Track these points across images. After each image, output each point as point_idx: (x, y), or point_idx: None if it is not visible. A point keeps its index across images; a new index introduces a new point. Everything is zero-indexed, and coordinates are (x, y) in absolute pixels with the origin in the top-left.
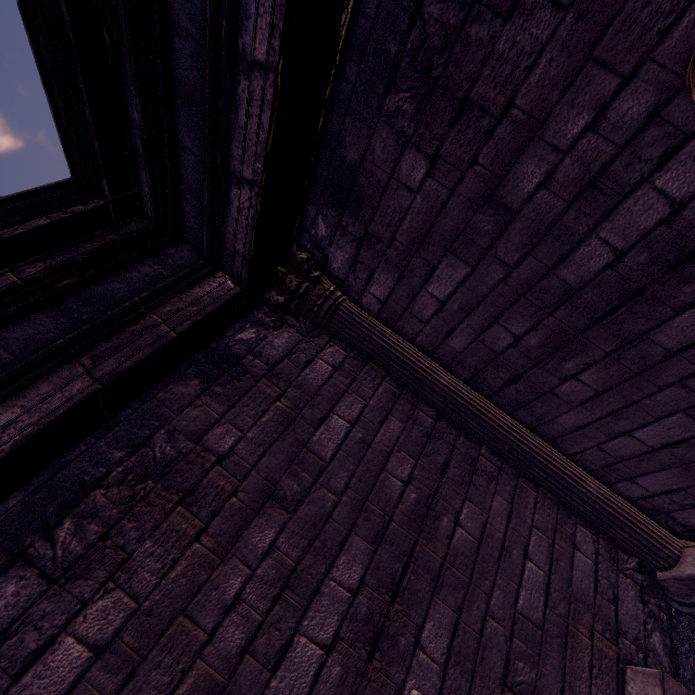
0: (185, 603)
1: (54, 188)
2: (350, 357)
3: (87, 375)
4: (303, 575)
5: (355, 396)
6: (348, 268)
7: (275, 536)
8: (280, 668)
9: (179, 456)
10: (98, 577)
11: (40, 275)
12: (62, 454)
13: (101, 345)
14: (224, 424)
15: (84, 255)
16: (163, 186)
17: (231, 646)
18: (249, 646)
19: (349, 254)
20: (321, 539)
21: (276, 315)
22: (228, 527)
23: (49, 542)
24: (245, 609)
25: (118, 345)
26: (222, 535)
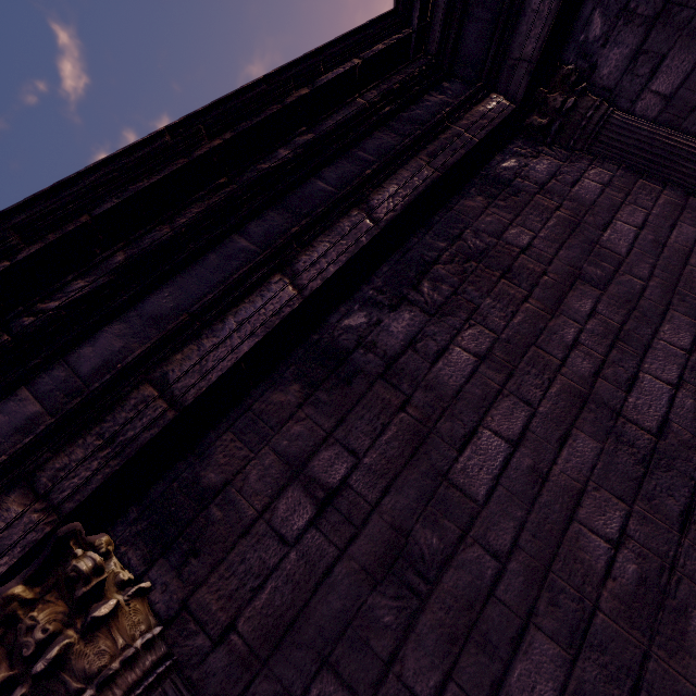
0: (532, 339)
1: (384, 18)
2: (616, 176)
3: (428, 167)
4: (630, 333)
5: (634, 207)
6: (623, 69)
7: (593, 305)
8: (633, 391)
9: (488, 248)
10: (460, 316)
11: (376, 99)
12: (404, 243)
13: (428, 148)
14: (515, 227)
15: (397, 85)
16: (453, 8)
17: (583, 371)
18: (598, 373)
19: (629, 47)
20: (639, 311)
21: (529, 148)
22: (548, 295)
23: (418, 293)
24: (586, 350)
25: (441, 148)
26: (545, 301)
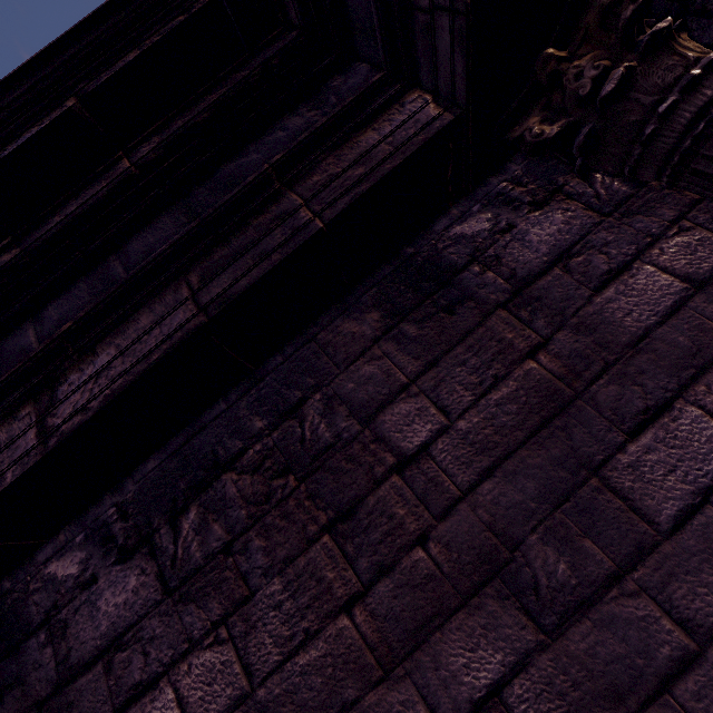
0: None
1: None
2: None
3: (191, 300)
4: None
5: None
6: None
7: (501, 674)
8: None
9: (336, 443)
10: (211, 610)
11: (155, 154)
12: (200, 412)
13: (215, 253)
14: (414, 395)
15: (206, 113)
16: None
17: None
18: None
19: None
20: None
21: (537, 179)
22: (403, 607)
23: (173, 532)
24: None
25: (236, 251)
26: (389, 620)
